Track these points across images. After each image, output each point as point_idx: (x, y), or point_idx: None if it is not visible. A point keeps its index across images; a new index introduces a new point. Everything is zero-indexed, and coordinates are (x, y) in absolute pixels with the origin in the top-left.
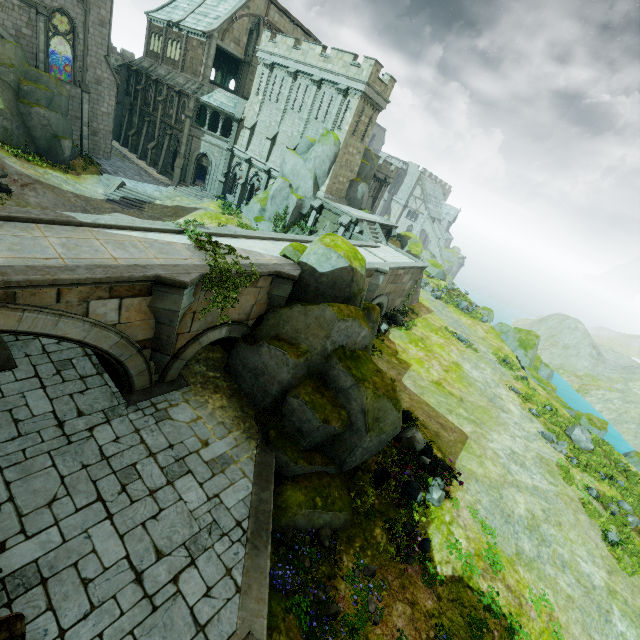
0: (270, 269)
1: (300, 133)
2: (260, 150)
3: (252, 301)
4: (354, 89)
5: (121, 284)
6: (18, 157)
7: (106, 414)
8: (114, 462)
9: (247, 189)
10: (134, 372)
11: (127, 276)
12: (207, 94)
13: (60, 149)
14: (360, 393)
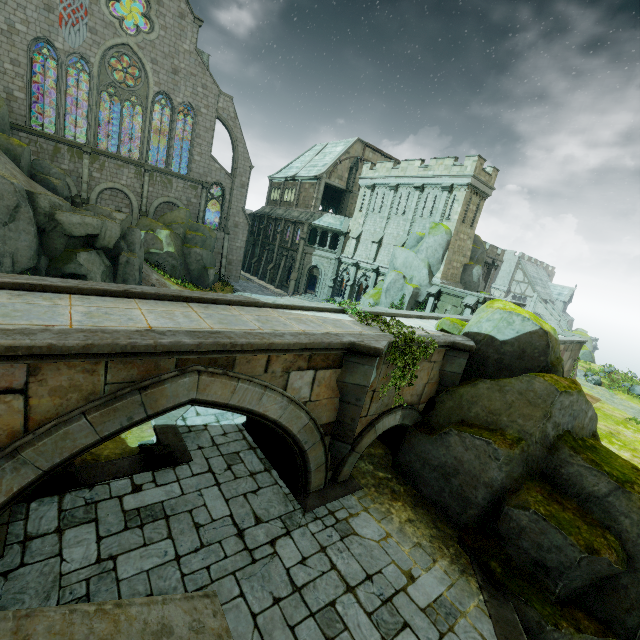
0: (444, 339)
1: (406, 231)
2: (366, 253)
3: (424, 379)
4: (459, 184)
5: (320, 352)
6: (179, 285)
7: (284, 522)
8: (308, 597)
9: (355, 289)
10: (313, 466)
11: (327, 342)
12: (318, 219)
13: (207, 276)
14: (632, 503)
